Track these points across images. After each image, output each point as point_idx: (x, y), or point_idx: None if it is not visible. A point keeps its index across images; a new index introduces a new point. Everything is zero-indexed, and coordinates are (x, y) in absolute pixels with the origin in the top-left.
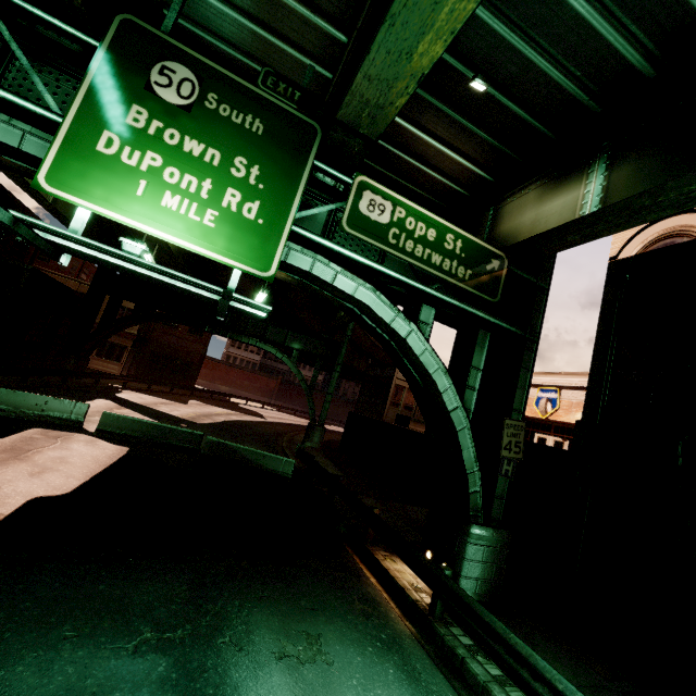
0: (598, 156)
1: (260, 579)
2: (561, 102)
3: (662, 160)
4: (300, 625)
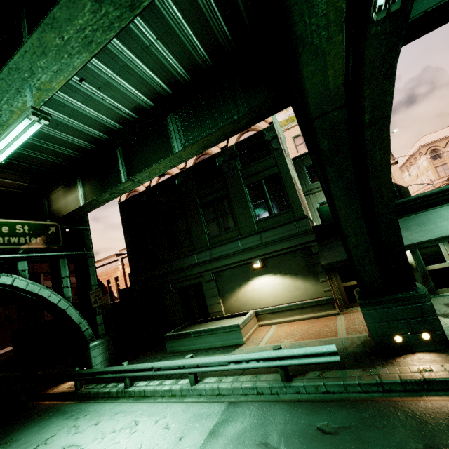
0: (79, 179)
1: None
2: (50, 163)
3: (96, 185)
4: None
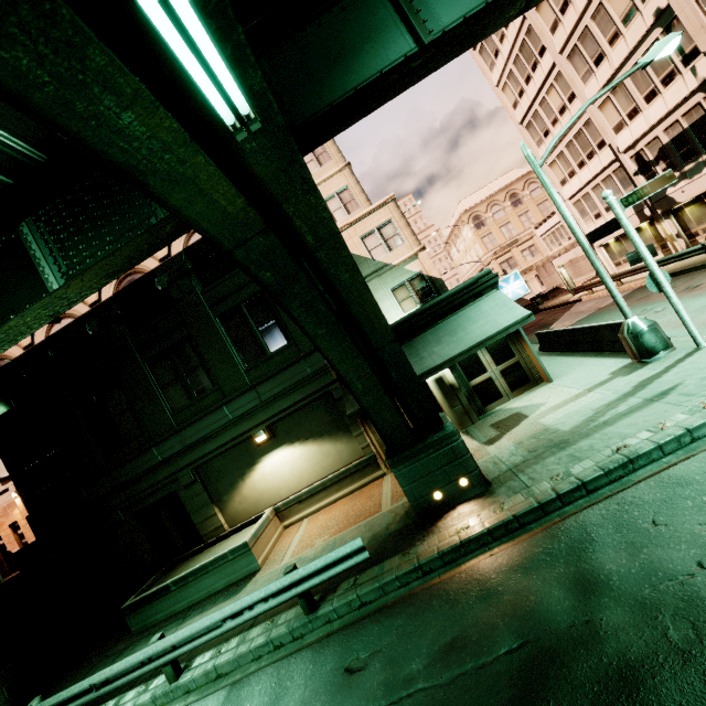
0: None
1: None
2: None
3: None
4: None
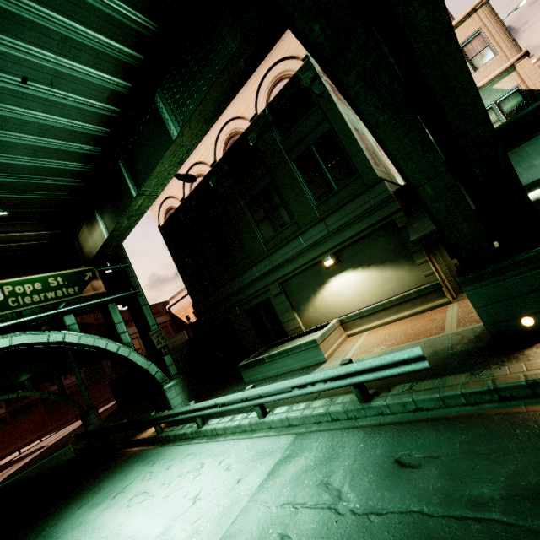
0: (96, 211)
1: (63, 504)
2: (57, 201)
3: (113, 213)
4: (89, 494)
